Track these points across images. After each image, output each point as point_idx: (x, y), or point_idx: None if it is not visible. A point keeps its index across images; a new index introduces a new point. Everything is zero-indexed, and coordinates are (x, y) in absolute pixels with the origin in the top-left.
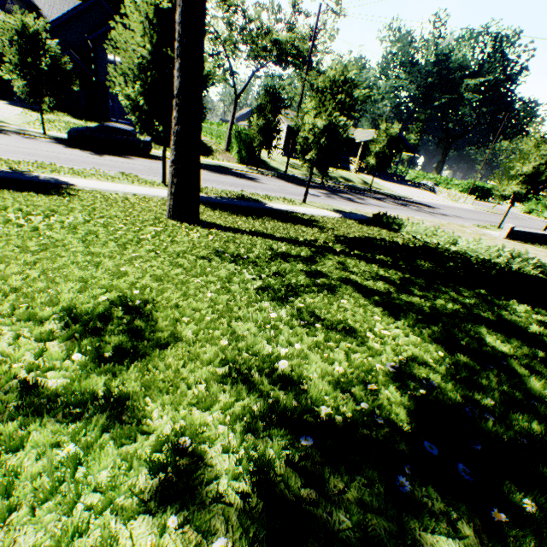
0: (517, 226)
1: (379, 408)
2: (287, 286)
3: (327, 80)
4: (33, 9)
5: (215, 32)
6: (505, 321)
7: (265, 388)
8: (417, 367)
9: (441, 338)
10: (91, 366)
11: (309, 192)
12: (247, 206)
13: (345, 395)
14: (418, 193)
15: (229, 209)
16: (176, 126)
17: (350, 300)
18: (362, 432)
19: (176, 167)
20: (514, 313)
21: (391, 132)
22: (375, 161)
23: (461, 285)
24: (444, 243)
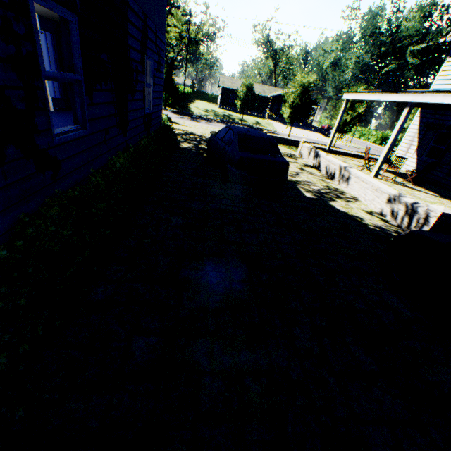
0: None
1: None
2: None
3: None
4: None
5: None
6: None
7: None
8: None
9: None
10: None
11: (171, 116)
12: None
13: None
14: (302, 133)
15: None
16: None
17: None
18: None
19: None
20: None
21: (247, 84)
22: (241, 104)
23: None
24: None
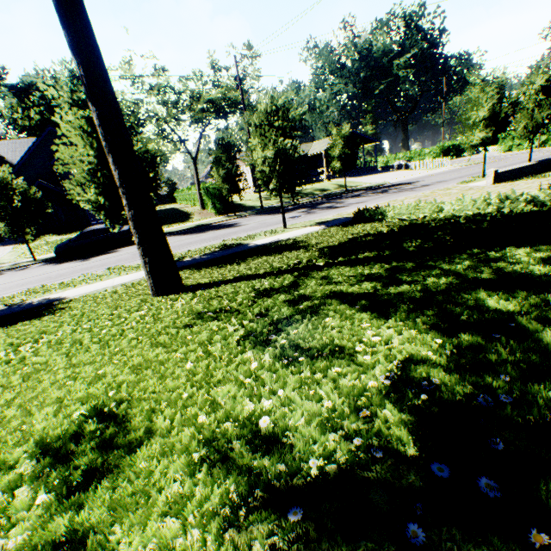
0: (502, 167)
1: (377, 436)
2: (270, 325)
3: (261, 115)
4: None
5: (155, 114)
6: (505, 274)
7: (244, 461)
8: (414, 368)
9: (437, 321)
10: (55, 504)
11: (289, 216)
12: (231, 253)
13: (339, 433)
14: (394, 175)
15: (214, 263)
16: (129, 211)
17: (336, 315)
18: (362, 475)
19: (143, 248)
20: (514, 261)
21: (343, 132)
22: (340, 164)
23: (452, 252)
24: (430, 214)
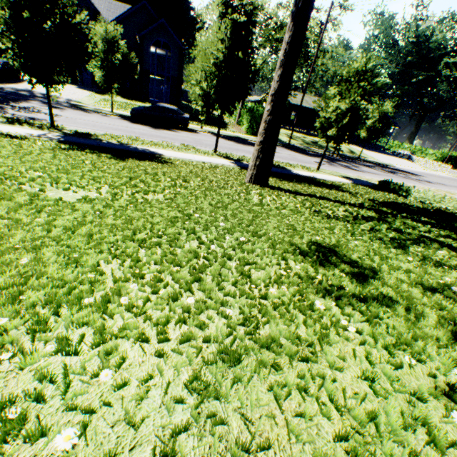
0: None
1: None
2: (391, 239)
3: (351, 71)
4: (95, 13)
5: None
6: None
7: None
8: None
9: None
10: (354, 280)
11: (314, 160)
12: (280, 172)
13: None
14: (398, 161)
15: (272, 175)
16: (268, 116)
17: (443, 251)
18: None
19: (263, 146)
20: None
21: (383, 109)
22: (366, 134)
23: None
24: (452, 208)
